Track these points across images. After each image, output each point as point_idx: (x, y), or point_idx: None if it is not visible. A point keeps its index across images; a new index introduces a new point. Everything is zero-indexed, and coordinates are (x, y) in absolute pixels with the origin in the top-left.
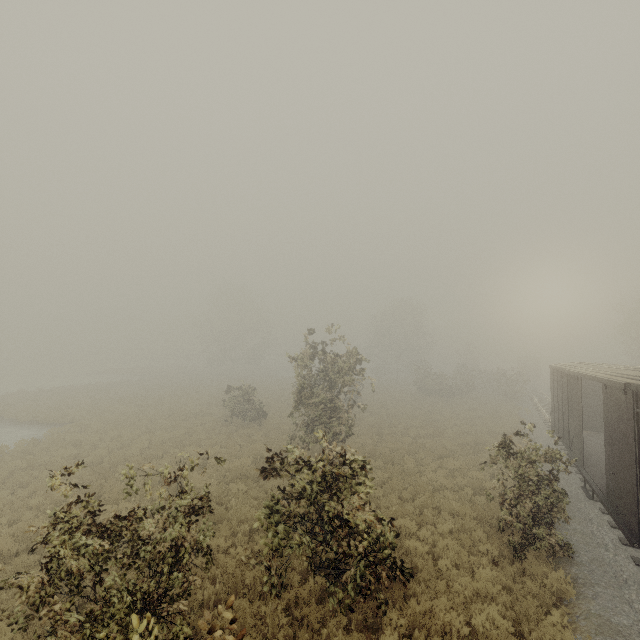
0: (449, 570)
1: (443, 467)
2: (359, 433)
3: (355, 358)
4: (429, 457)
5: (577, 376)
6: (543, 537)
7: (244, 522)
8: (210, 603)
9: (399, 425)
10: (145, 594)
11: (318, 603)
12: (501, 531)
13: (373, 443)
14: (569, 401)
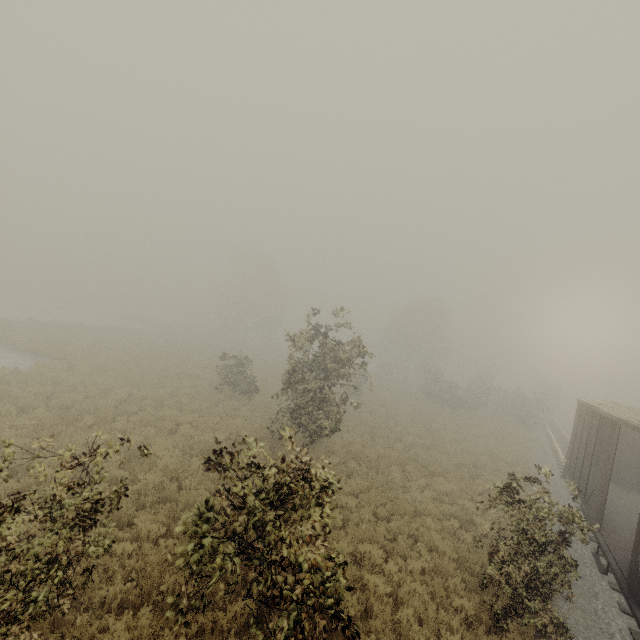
0: (410, 623)
1: (432, 487)
2: (350, 429)
3: (357, 349)
4: (419, 472)
5: (615, 421)
6: (535, 611)
7: (192, 506)
8: (112, 605)
9: (395, 428)
10: None
11: (242, 631)
12: (483, 588)
13: (362, 443)
14: (596, 447)
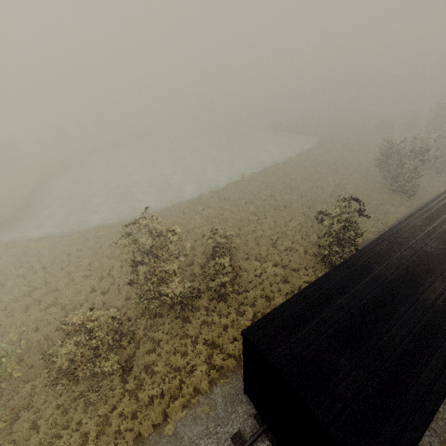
0: None
1: None
2: None
3: None
4: None
5: None
6: None
7: None
8: None
9: None
10: None
11: None
12: None
13: None
14: None
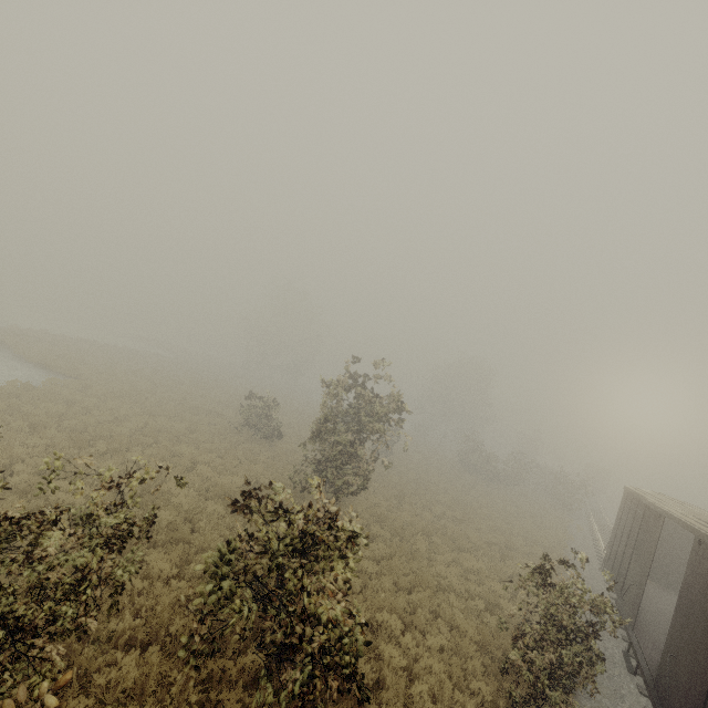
0: (423, 700)
1: (459, 563)
2: (376, 490)
3: (395, 405)
4: (446, 545)
5: (660, 513)
6: (555, 702)
7: (205, 551)
8: (120, 640)
9: (425, 496)
10: (17, 615)
11: (249, 685)
12: (504, 673)
13: (388, 507)
14: (638, 539)
